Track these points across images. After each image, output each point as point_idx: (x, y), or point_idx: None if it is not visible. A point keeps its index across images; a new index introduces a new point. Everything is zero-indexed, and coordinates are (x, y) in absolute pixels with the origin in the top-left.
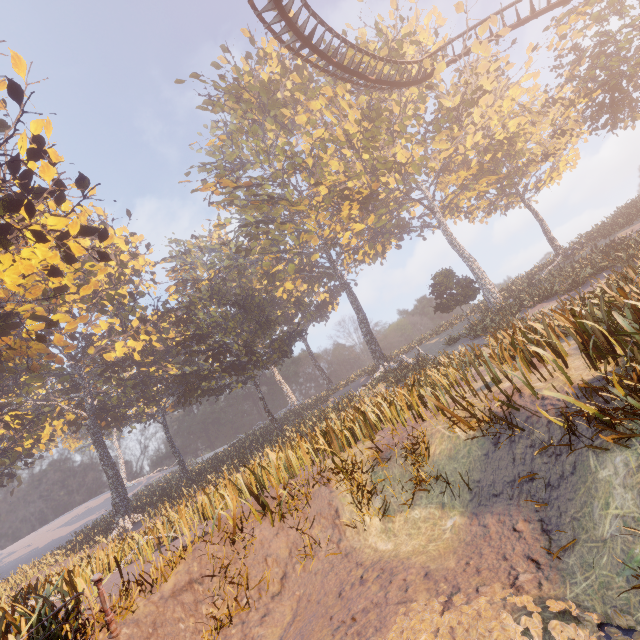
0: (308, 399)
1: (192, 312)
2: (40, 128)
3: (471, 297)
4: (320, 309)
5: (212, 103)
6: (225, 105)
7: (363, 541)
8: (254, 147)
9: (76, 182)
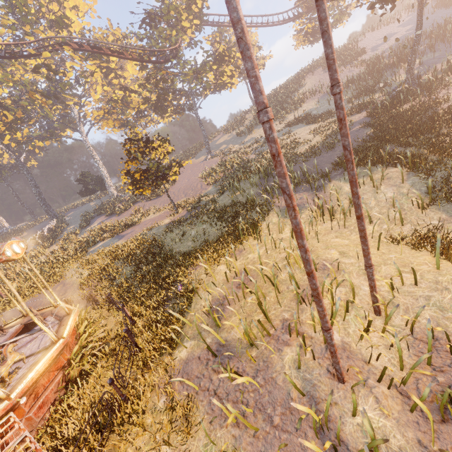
0: (16, 227)
1: None
2: None
3: (103, 189)
4: (15, 168)
5: None
6: None
7: None
8: None
9: None
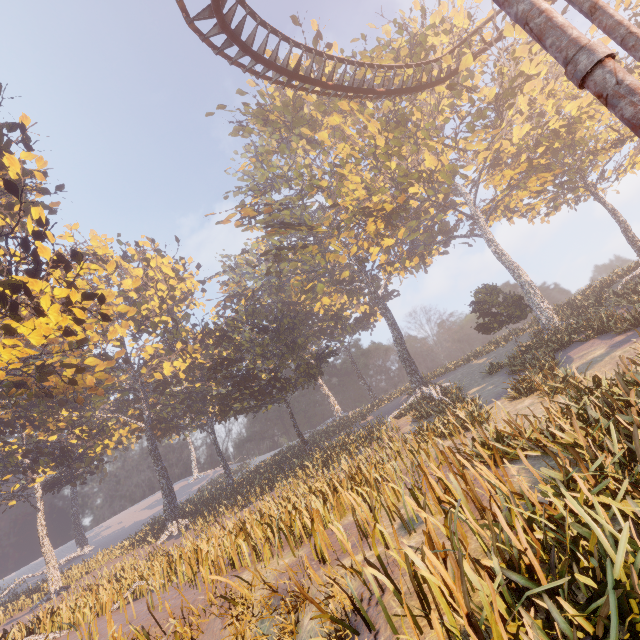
0: (351, 412)
1: (228, 334)
2: (38, 214)
3: (520, 316)
4: (361, 321)
5: (242, 128)
6: (254, 128)
7: None
8: (283, 166)
9: (71, 257)
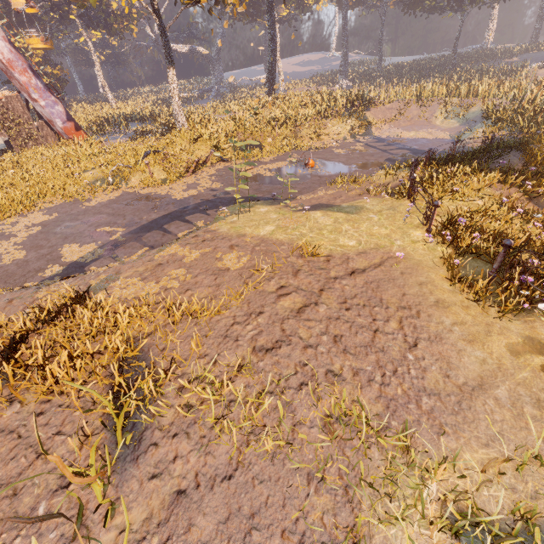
0: (501, 46)
1: None
2: None
3: None
4: None
5: None
6: None
7: (435, 122)
8: None
9: None
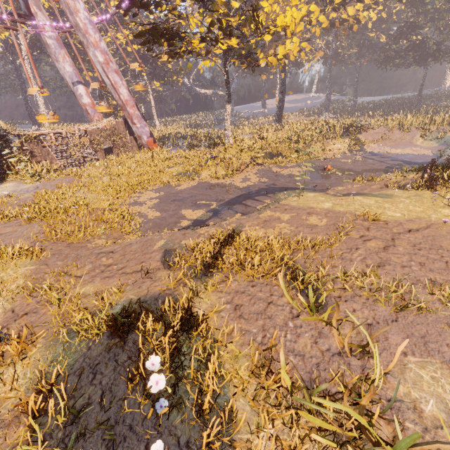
0: None
1: None
2: None
3: None
4: None
5: None
6: None
7: (415, 143)
8: None
9: None
